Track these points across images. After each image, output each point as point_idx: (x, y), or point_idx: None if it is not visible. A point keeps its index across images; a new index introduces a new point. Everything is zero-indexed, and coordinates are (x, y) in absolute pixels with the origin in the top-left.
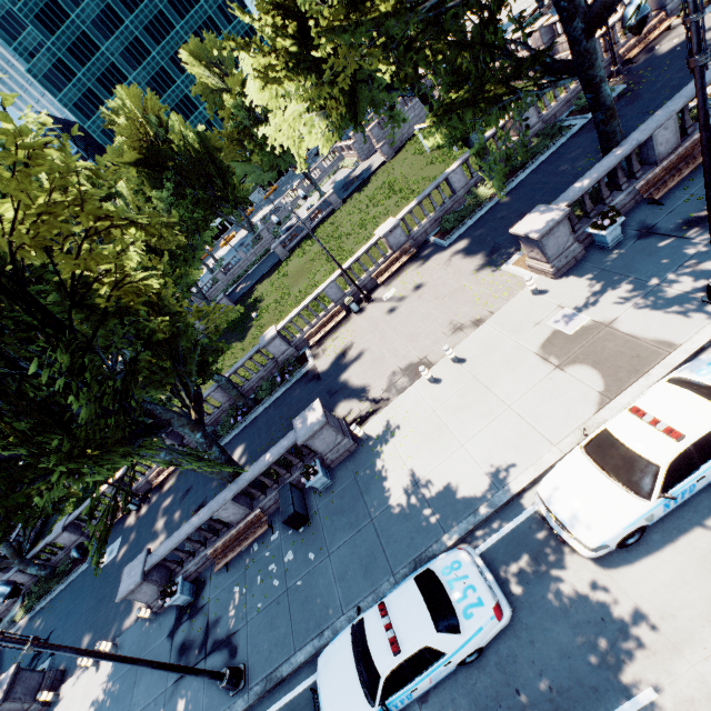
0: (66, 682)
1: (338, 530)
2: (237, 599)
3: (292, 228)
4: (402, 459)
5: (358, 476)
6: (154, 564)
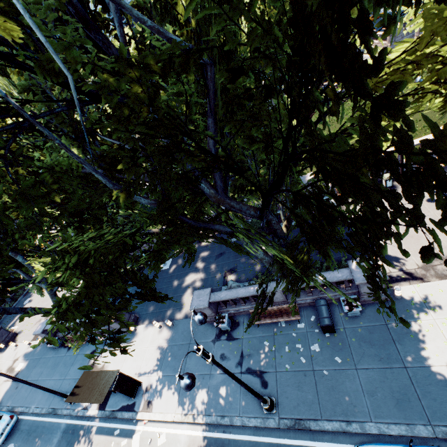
0: (140, 325)
1: (366, 355)
2: (266, 350)
3: None
4: (444, 336)
5: (389, 324)
6: (216, 301)
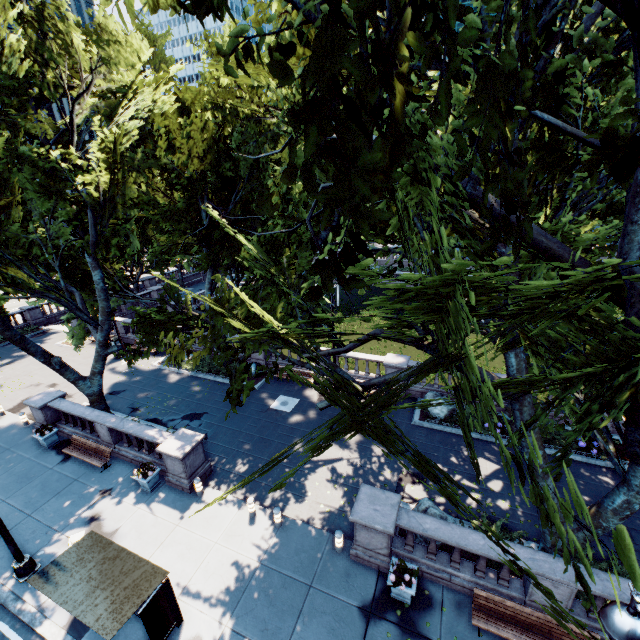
0: (212, 488)
1: None
2: None
3: None
4: None
5: None
6: (411, 530)
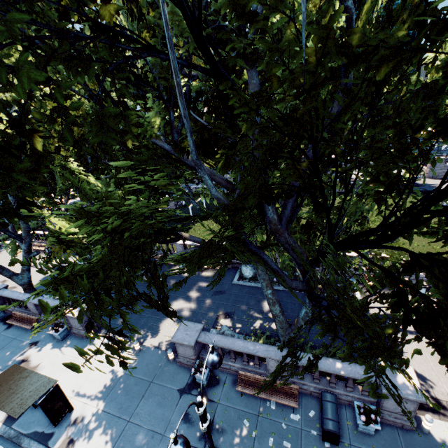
0: (101, 334)
1: None
2: (244, 432)
3: (352, 182)
4: None
5: None
6: (205, 343)
